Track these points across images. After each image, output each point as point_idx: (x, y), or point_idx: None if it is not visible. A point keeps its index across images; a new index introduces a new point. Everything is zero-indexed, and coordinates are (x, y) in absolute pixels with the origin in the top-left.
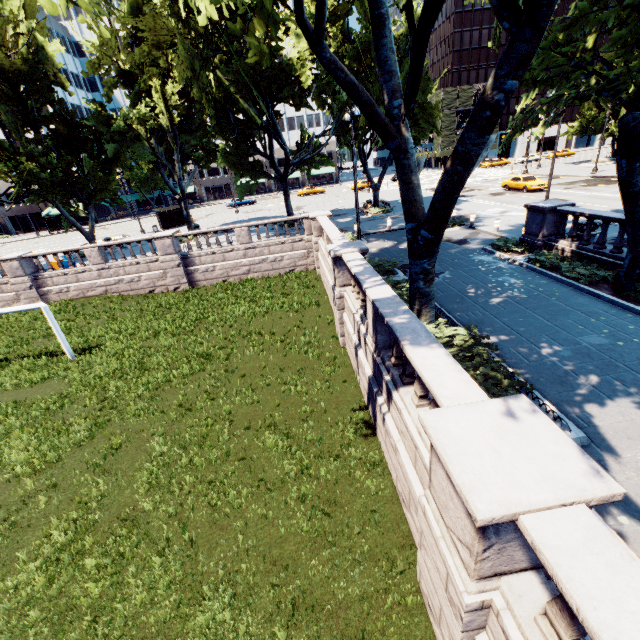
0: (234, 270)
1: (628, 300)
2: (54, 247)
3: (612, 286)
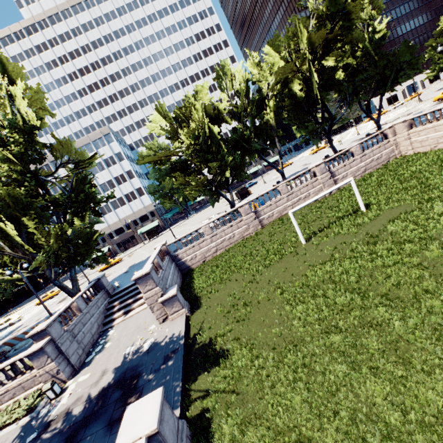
0: (357, 172)
1: None
2: (182, 233)
3: None
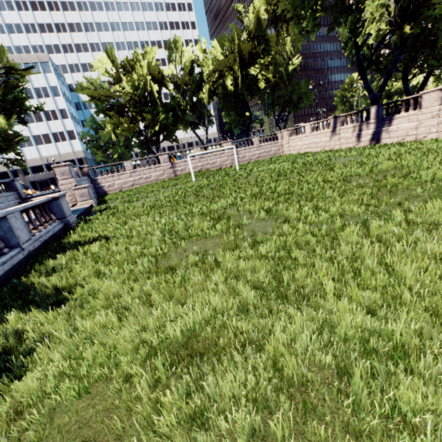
0: (253, 156)
1: None
2: None
3: None
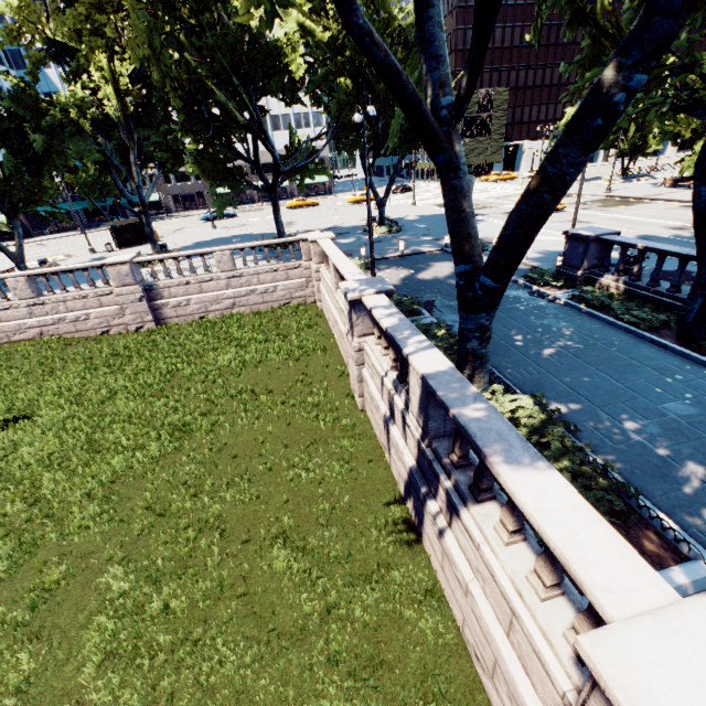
0: (214, 304)
1: (699, 352)
2: None
3: (677, 333)
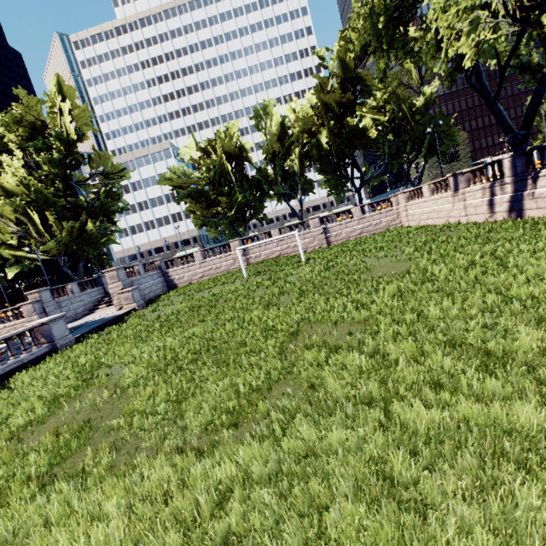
0: (352, 233)
1: None
2: None
3: None
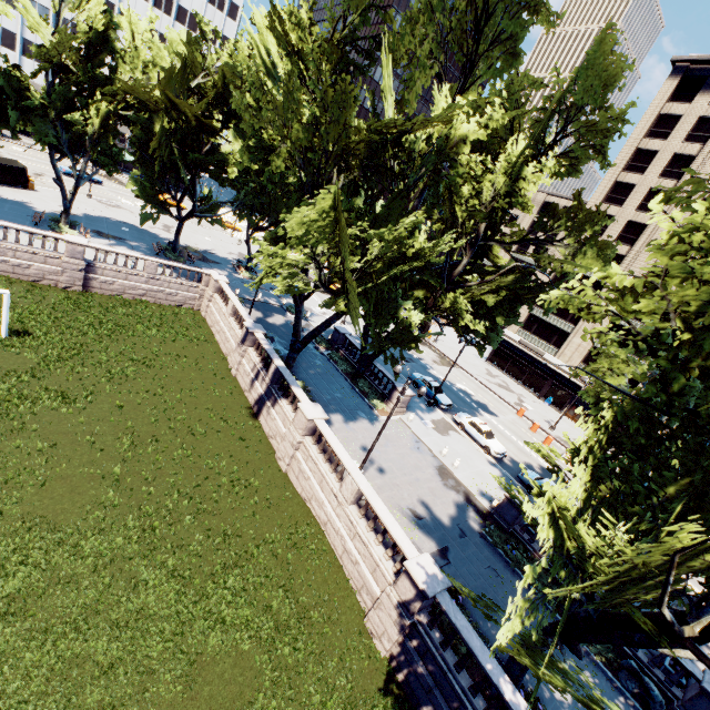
0: (132, 290)
1: (354, 383)
2: None
3: (352, 376)
